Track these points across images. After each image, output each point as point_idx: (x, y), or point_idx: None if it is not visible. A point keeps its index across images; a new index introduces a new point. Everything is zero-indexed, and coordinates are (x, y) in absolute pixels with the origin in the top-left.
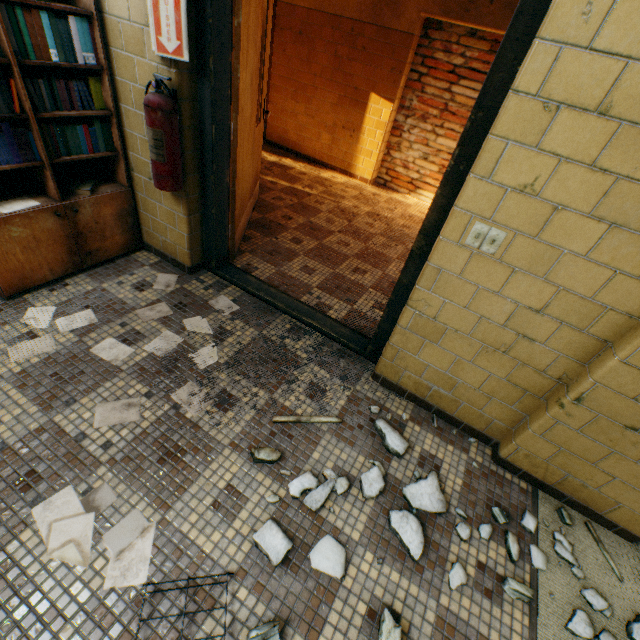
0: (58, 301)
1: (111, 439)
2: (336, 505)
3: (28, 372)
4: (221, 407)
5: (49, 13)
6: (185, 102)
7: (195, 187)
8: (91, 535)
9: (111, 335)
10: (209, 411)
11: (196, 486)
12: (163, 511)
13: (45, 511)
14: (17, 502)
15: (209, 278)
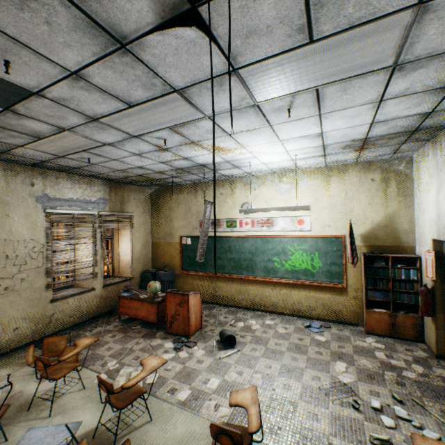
0: (377, 339)
1: (360, 365)
2: (406, 424)
3: (356, 346)
4: (397, 383)
5: (404, 269)
6: (436, 290)
7: (440, 319)
8: (342, 370)
9: (383, 352)
10: (392, 381)
11: (369, 384)
12: (357, 380)
13: (339, 362)
14: (336, 358)
15: (444, 363)
